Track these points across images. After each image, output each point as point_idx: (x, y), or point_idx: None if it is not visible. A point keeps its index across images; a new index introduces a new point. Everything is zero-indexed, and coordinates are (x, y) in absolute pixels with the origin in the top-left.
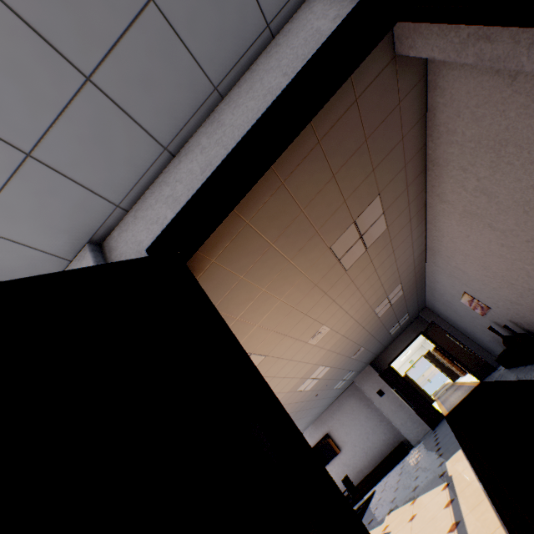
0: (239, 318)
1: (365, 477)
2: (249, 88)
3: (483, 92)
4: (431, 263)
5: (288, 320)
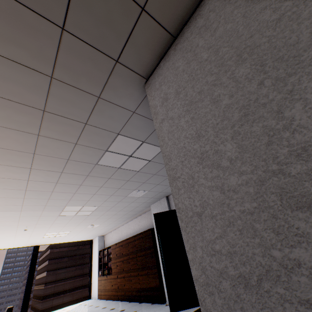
0: None
1: None
2: None
3: None
4: None
5: None
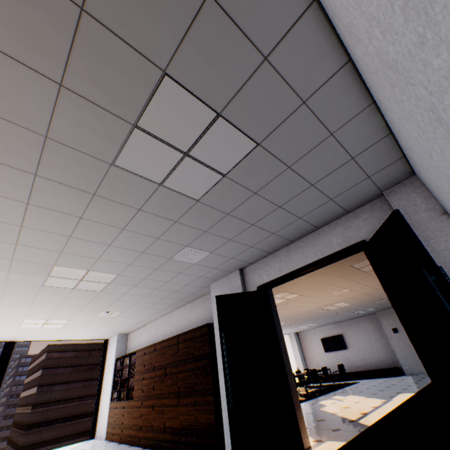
0: (288, 283)
1: (358, 371)
2: (303, 246)
3: None
4: None
5: (317, 285)
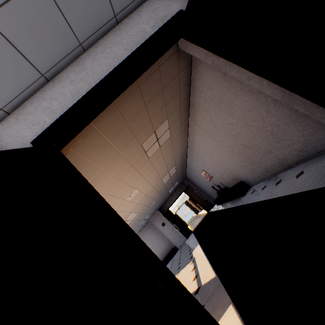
0: None
1: None
2: (103, 50)
3: (214, 77)
4: (190, 155)
5: (115, 187)
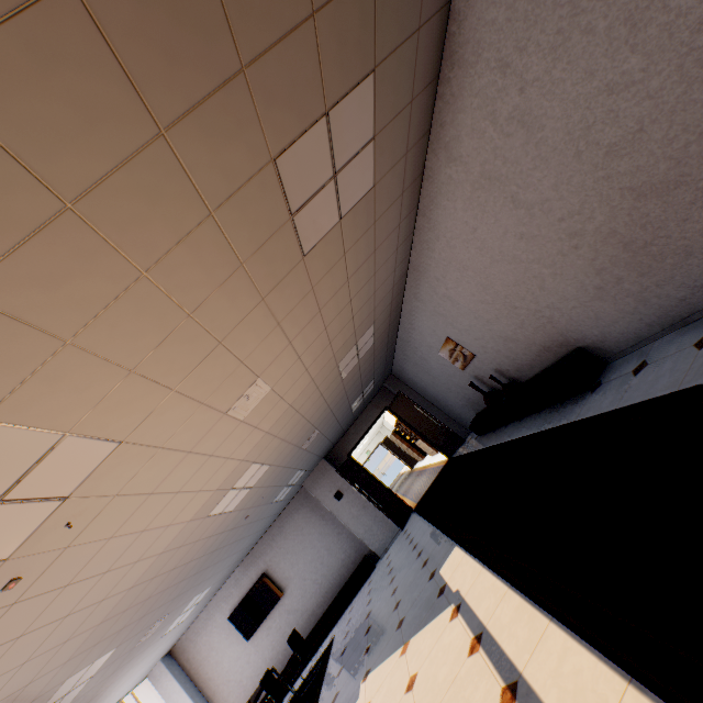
0: None
1: (320, 621)
2: None
3: None
4: (412, 296)
5: (175, 349)
